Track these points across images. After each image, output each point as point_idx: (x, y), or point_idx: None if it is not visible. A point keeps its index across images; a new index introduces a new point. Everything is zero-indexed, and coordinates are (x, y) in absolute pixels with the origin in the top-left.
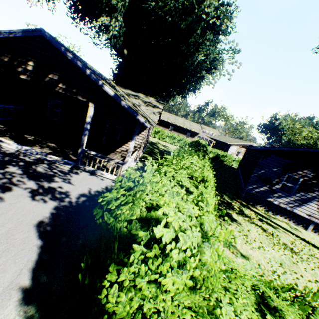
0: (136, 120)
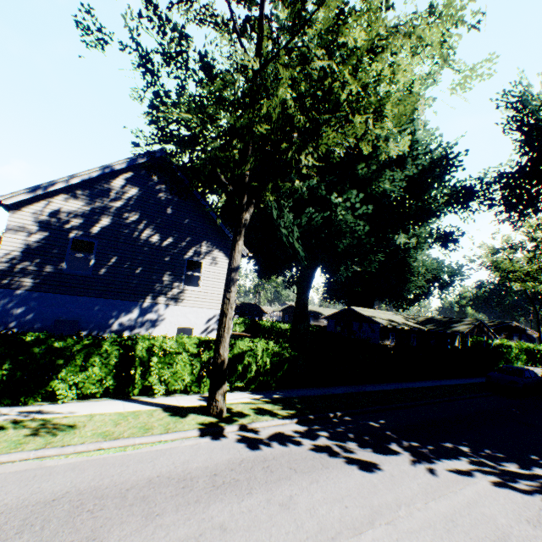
0: (454, 334)
